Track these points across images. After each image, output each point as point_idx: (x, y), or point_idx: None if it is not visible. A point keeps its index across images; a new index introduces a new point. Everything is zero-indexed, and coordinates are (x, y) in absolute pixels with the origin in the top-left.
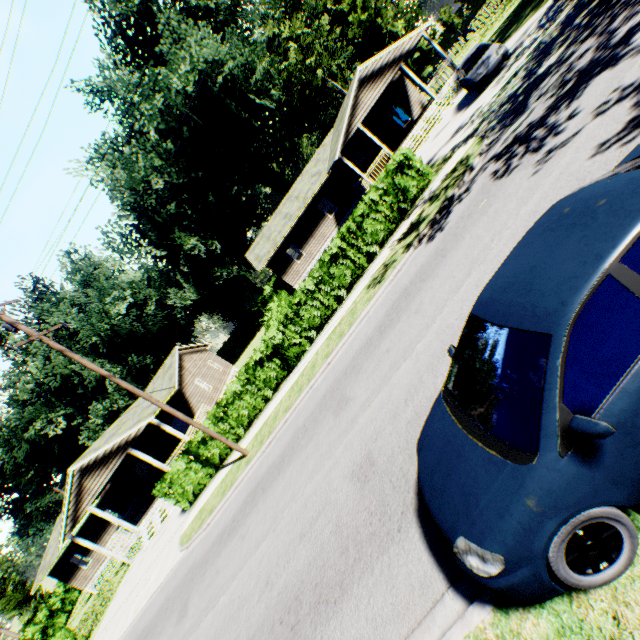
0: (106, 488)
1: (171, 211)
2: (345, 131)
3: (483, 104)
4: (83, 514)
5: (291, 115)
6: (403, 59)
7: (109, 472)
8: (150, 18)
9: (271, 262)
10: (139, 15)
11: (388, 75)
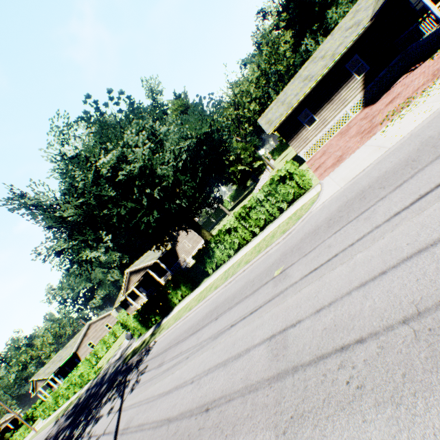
0: (58, 369)
1: (108, 242)
2: (126, 288)
3: (115, 357)
4: (38, 389)
5: None
6: (148, 267)
7: (43, 382)
8: None
9: (121, 303)
10: None
11: (142, 272)
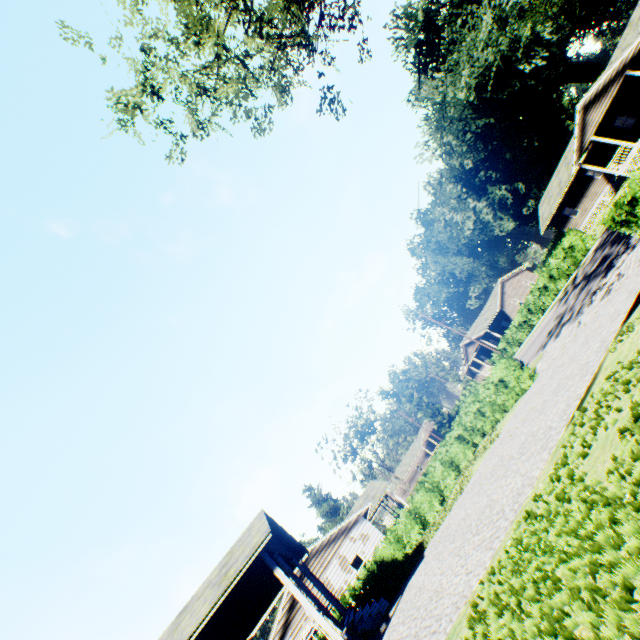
0: (478, 347)
1: (481, 177)
2: (578, 148)
3: None
4: (469, 359)
5: (582, 5)
6: (626, 67)
7: (474, 347)
8: (431, 23)
9: (550, 223)
10: (424, 27)
11: (612, 89)
